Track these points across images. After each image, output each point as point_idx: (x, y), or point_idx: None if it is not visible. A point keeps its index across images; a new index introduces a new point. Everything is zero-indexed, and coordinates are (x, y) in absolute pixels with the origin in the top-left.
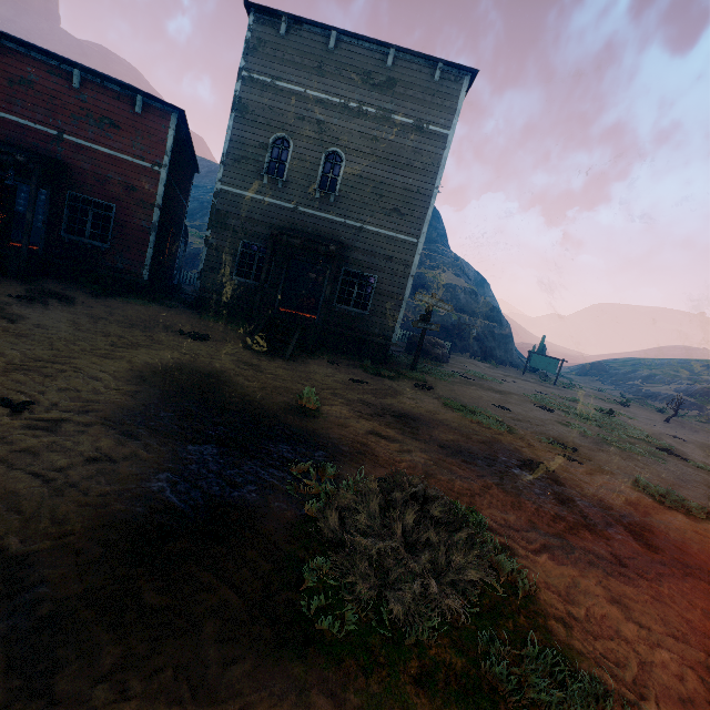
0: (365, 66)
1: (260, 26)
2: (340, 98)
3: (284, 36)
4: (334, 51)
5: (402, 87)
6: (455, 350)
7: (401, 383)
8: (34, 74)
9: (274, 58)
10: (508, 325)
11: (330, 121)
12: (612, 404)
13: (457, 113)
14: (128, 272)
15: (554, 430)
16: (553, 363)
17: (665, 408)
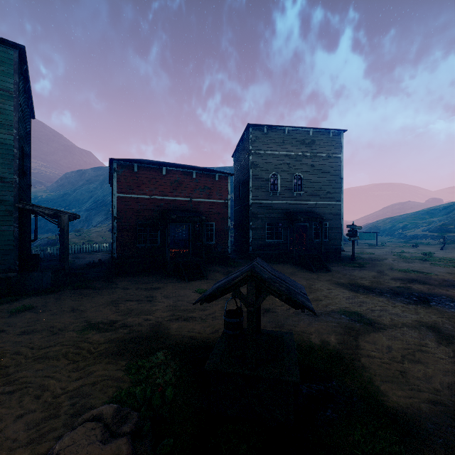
0: (301, 137)
1: (254, 131)
2: (294, 152)
3: (265, 133)
4: (287, 134)
5: (317, 142)
6: None
7: (368, 267)
8: (179, 177)
9: (263, 142)
10: None
11: (292, 162)
12: (411, 248)
13: (342, 147)
14: (222, 252)
15: (438, 269)
16: (371, 235)
17: (429, 242)
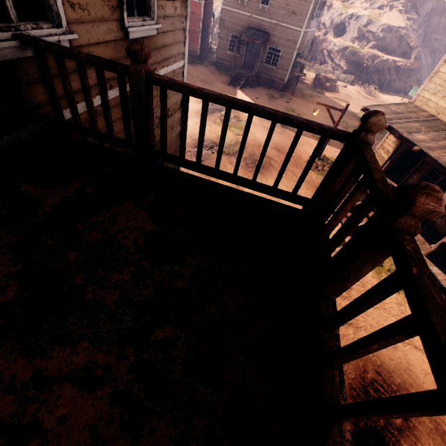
0: None
1: None
2: None
3: None
4: None
5: None
6: (358, 81)
7: (277, 100)
8: None
9: None
10: (419, 61)
11: None
12: None
13: None
14: (193, 51)
15: (324, 121)
16: None
17: None
